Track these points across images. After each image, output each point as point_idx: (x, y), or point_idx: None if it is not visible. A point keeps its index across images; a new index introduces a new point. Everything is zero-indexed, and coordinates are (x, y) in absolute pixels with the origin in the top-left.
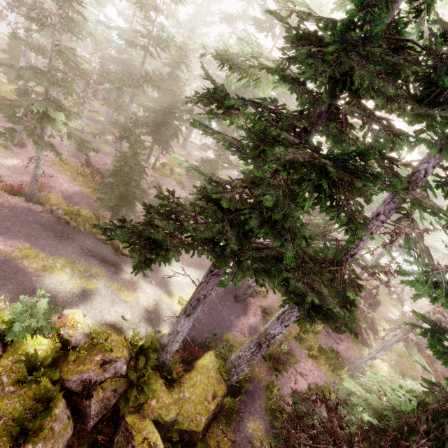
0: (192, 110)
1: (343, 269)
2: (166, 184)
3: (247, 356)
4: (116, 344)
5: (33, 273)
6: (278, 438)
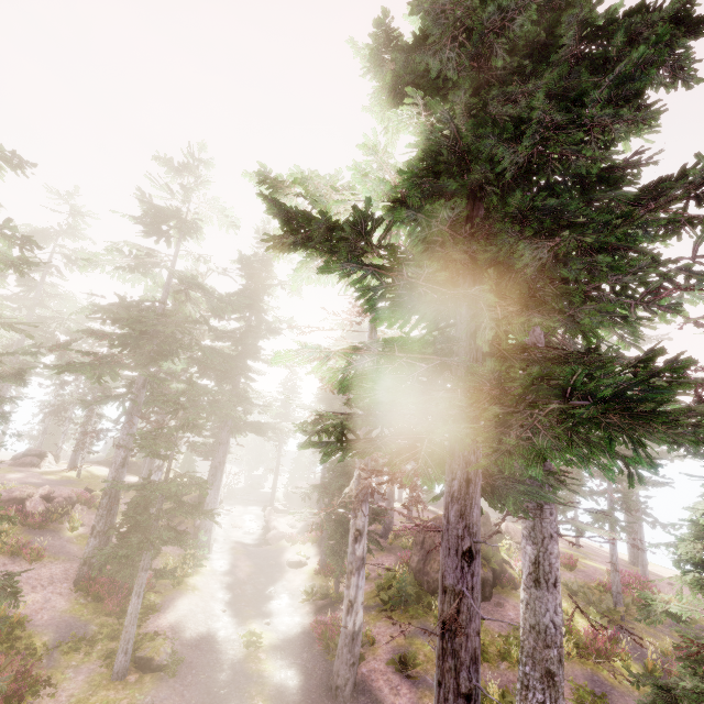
0: (20, 374)
1: None
2: None
3: None
4: None
5: None
6: None
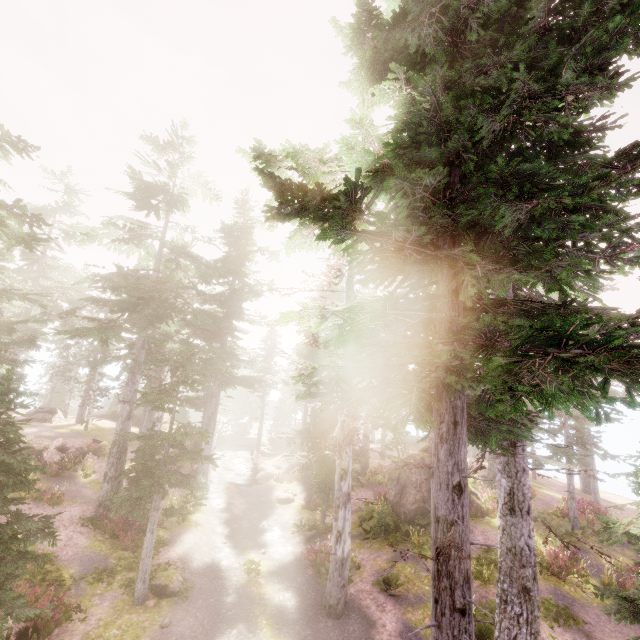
0: (32, 340)
1: None
2: (4, 517)
3: None
4: None
5: None
6: None
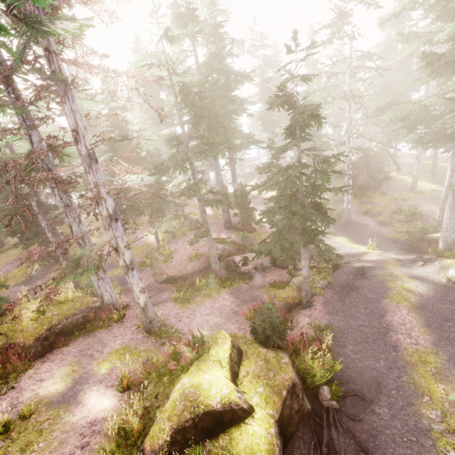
0: (158, 157)
1: None
2: None
3: None
4: None
5: (420, 297)
6: None
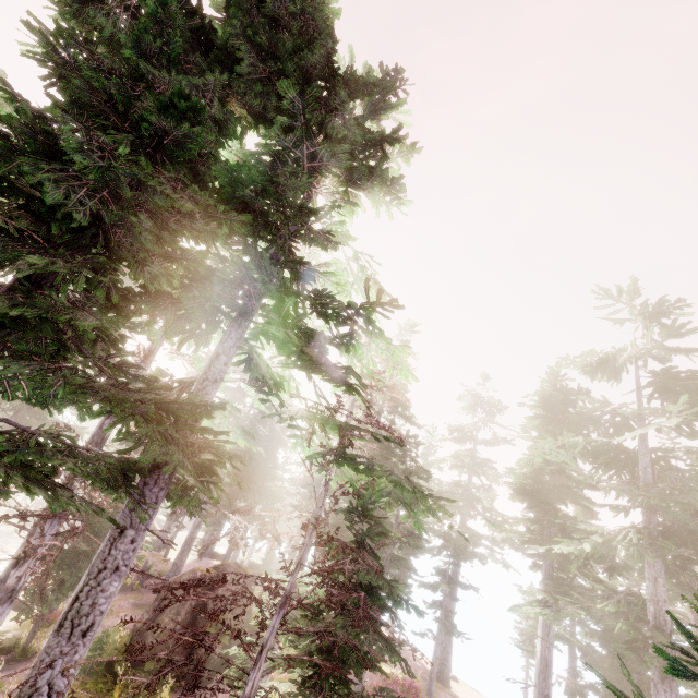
0: None
1: (188, 437)
2: None
3: None
4: None
5: None
6: None
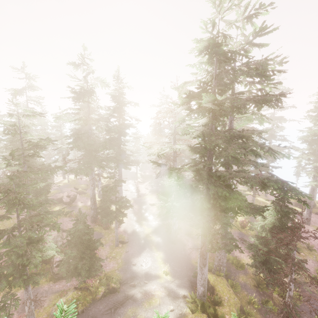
0: (49, 165)
1: None
2: (63, 224)
3: (223, 255)
4: (197, 317)
5: None
6: (258, 266)
